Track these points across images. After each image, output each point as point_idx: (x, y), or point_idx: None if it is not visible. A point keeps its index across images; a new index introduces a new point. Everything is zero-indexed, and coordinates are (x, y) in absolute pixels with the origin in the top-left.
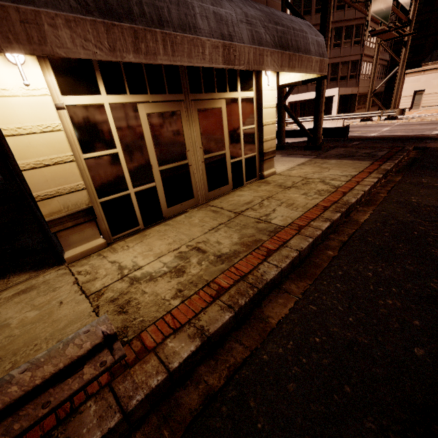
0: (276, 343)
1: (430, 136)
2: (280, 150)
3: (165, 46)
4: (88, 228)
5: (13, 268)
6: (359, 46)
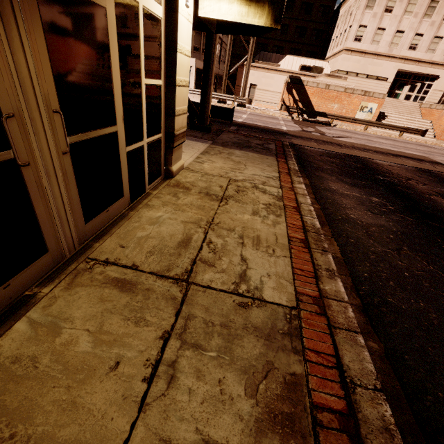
0: None
1: (284, 131)
2: None
3: None
4: None
5: None
6: None
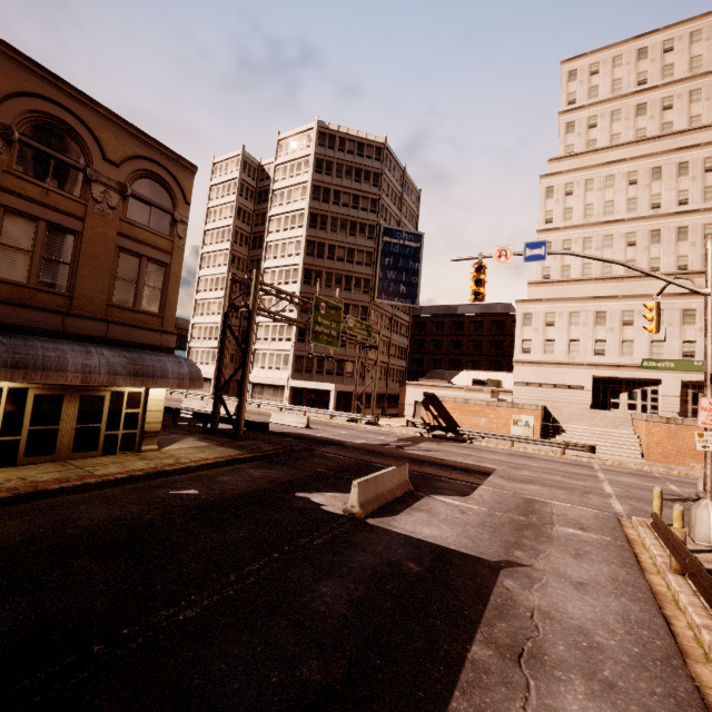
0: (25, 504)
1: (345, 443)
2: (209, 434)
3: (42, 377)
4: None
5: None
6: (363, 350)
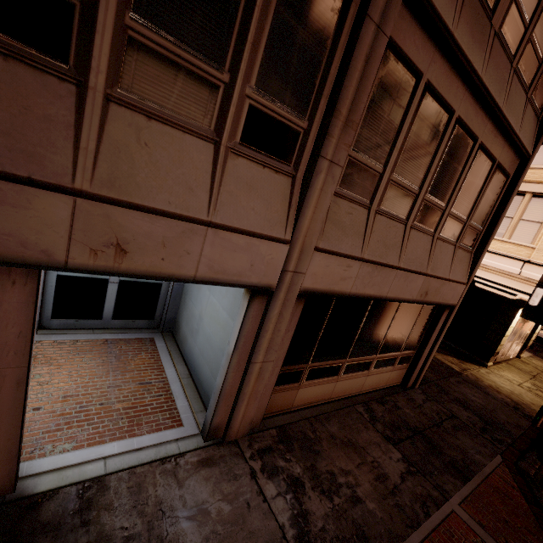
0: None
1: None
2: None
3: None
4: (493, 357)
5: (462, 359)
6: None
